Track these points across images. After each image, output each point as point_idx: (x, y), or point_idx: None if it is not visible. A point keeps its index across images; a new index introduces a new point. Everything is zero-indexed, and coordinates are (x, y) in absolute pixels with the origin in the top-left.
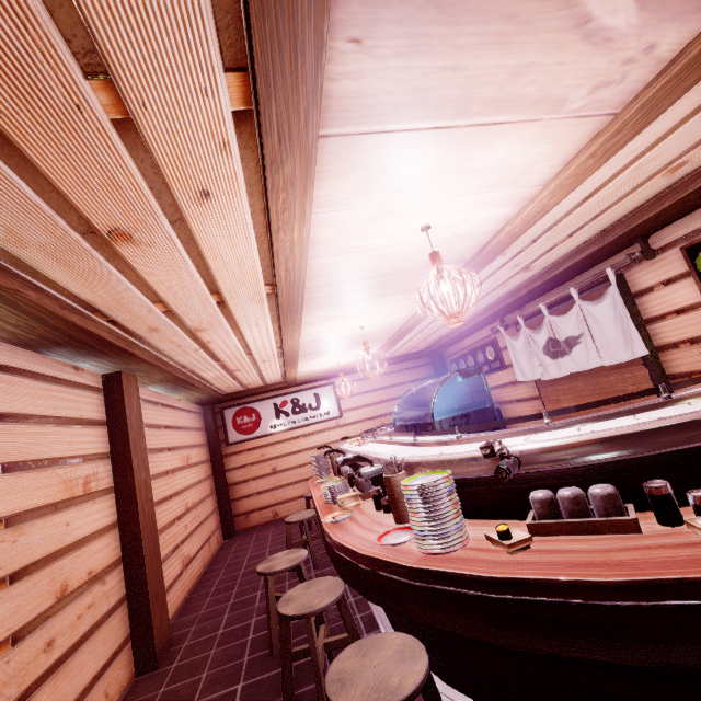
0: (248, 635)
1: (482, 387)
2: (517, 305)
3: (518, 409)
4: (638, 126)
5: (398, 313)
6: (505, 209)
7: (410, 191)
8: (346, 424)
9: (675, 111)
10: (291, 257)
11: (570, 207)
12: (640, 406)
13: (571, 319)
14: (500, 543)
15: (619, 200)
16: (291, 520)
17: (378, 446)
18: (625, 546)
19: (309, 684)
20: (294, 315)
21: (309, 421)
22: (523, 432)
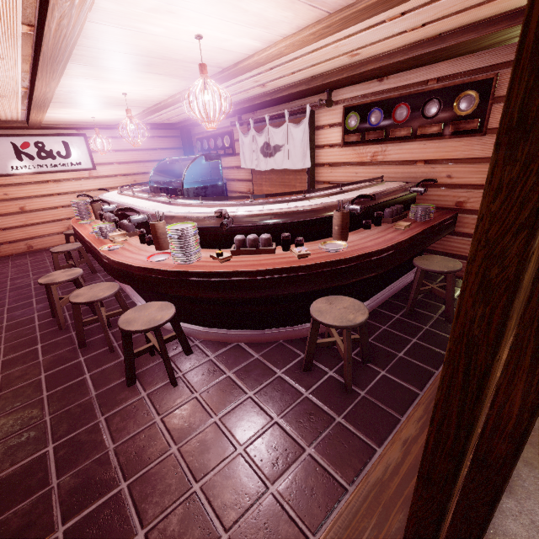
0: (34, 323)
1: (217, 165)
2: (252, 109)
3: (238, 186)
4: (338, 28)
5: (160, 90)
6: (257, 43)
7: (192, 2)
8: (100, 176)
9: (359, 23)
10: (68, 16)
11: (297, 55)
12: (292, 199)
13: (280, 132)
14: (217, 258)
15: (324, 62)
16: (58, 251)
17: (139, 201)
18: (268, 258)
19: (95, 336)
20: (55, 66)
21: (59, 168)
22: (238, 205)
